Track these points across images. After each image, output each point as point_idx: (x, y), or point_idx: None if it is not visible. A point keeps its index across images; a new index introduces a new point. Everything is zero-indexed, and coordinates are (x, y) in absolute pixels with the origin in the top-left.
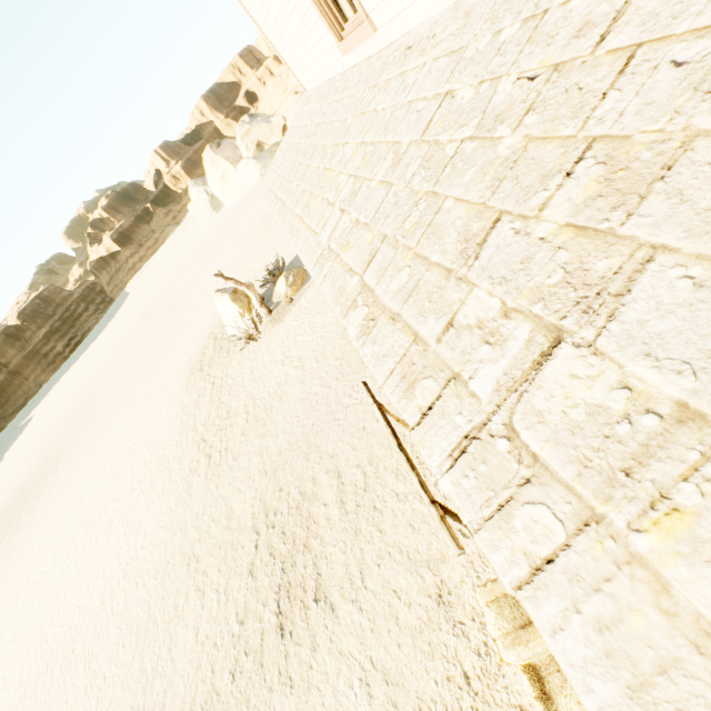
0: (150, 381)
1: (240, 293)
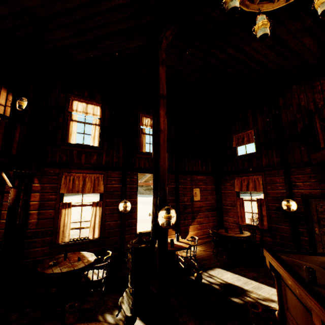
0: None
1: None
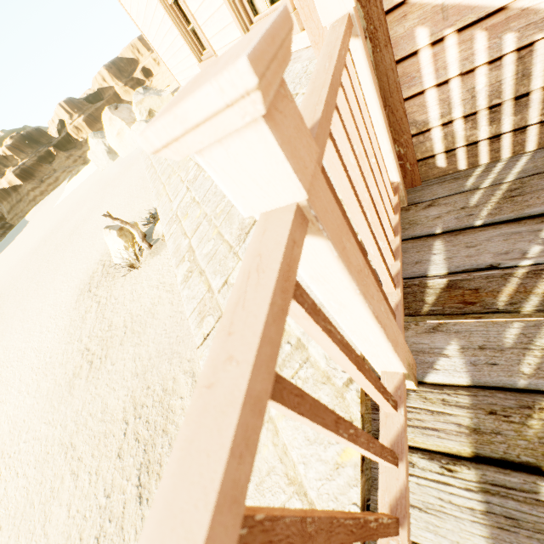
0: (43, 299)
1: (126, 230)
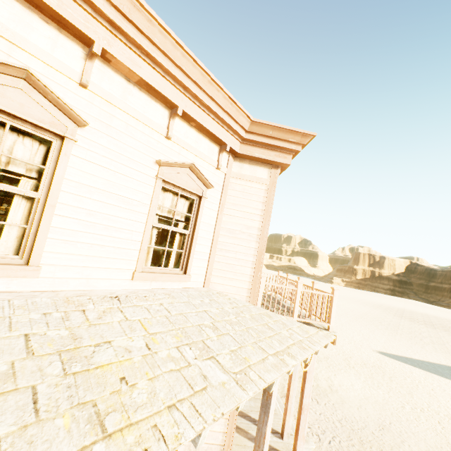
0: None
1: None
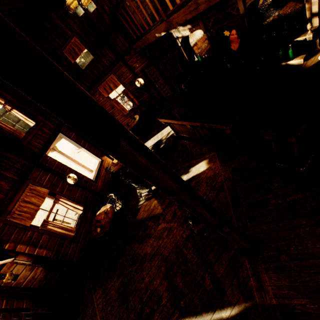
0: None
1: None
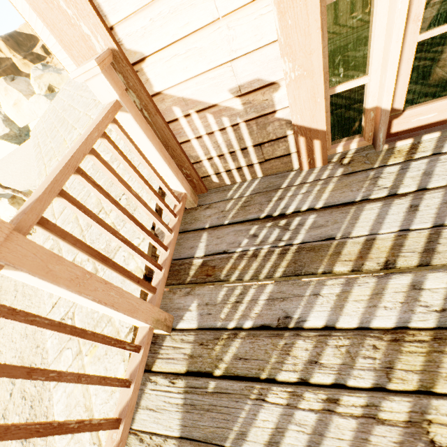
0: None
1: (19, 198)
